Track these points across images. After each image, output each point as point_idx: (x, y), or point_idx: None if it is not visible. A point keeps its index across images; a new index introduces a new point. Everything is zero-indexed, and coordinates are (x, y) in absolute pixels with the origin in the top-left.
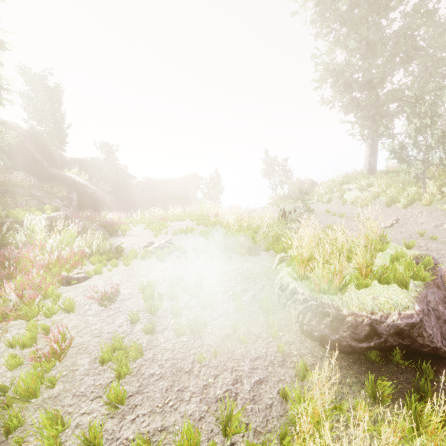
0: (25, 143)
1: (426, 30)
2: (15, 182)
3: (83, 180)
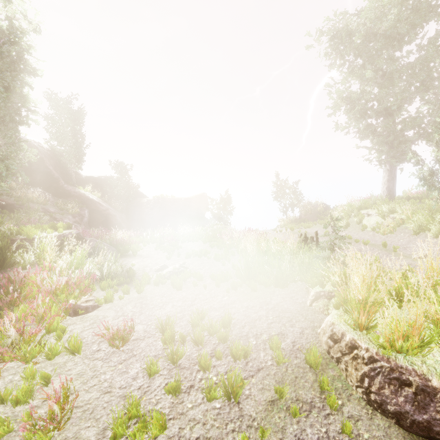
0: (45, 161)
1: (438, 63)
2: (31, 197)
3: (96, 198)
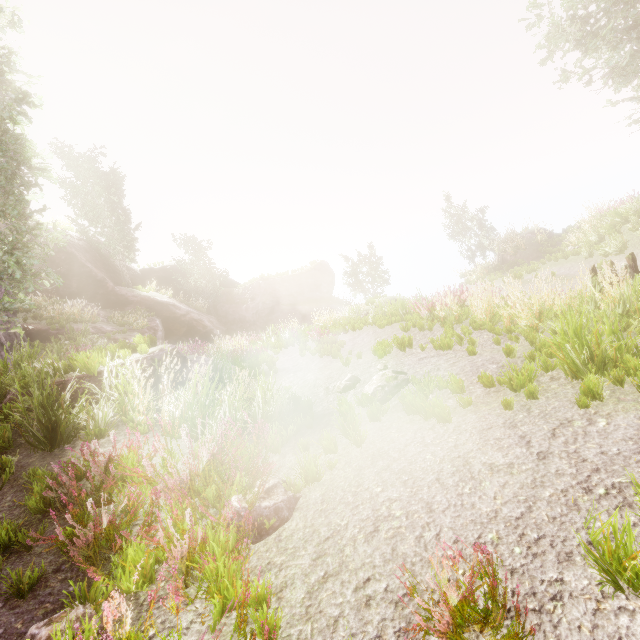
0: (78, 257)
1: None
2: (71, 315)
3: (167, 298)
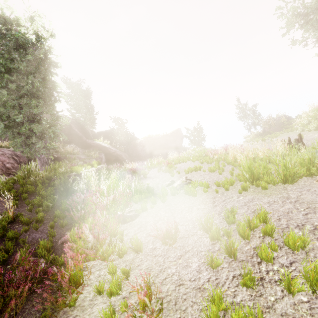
0: (72, 126)
1: None
2: (69, 151)
3: (107, 145)
